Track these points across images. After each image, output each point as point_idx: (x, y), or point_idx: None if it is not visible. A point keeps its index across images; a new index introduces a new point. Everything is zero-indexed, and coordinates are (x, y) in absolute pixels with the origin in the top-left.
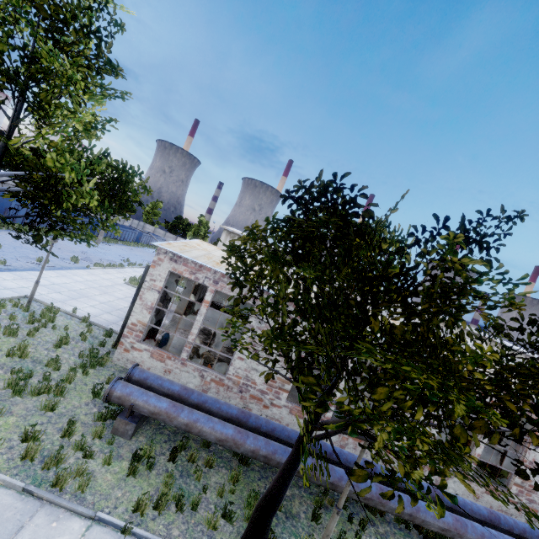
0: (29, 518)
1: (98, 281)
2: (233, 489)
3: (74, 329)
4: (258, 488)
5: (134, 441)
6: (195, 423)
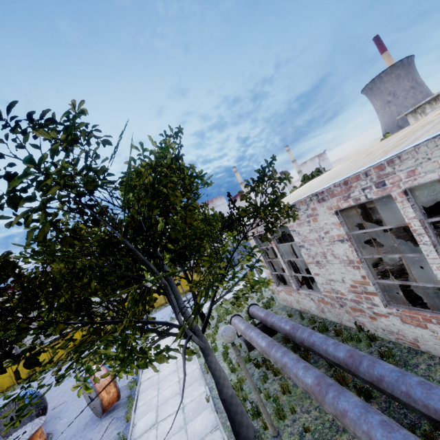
0: (195, 381)
1: None
2: (276, 397)
3: None
4: (308, 406)
5: (251, 353)
6: (251, 339)
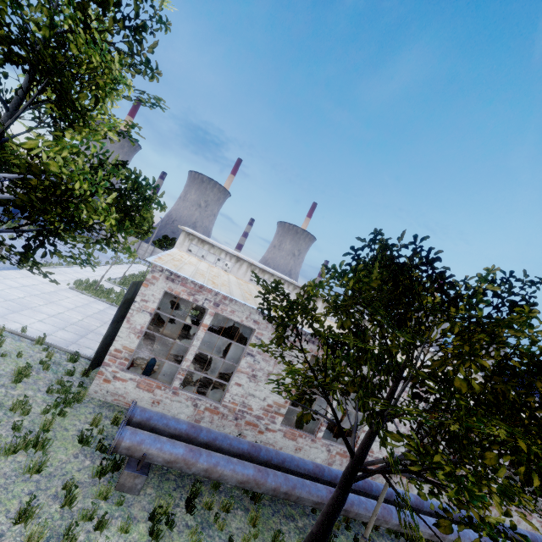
0: None
1: (37, 286)
2: (257, 533)
3: (29, 355)
4: (275, 526)
5: (143, 496)
6: (216, 467)
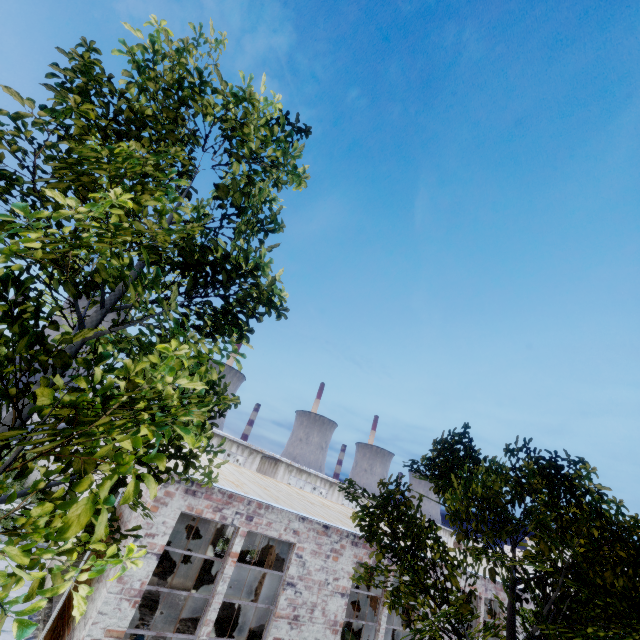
0: None
1: None
2: None
3: None
4: None
5: None
6: None
